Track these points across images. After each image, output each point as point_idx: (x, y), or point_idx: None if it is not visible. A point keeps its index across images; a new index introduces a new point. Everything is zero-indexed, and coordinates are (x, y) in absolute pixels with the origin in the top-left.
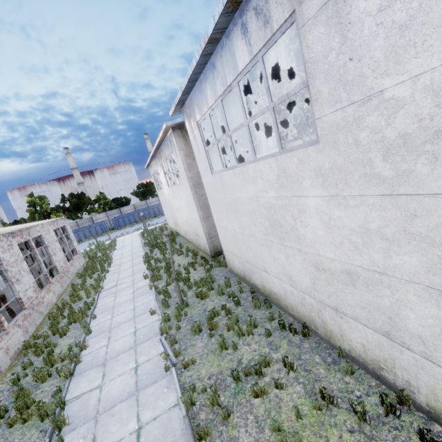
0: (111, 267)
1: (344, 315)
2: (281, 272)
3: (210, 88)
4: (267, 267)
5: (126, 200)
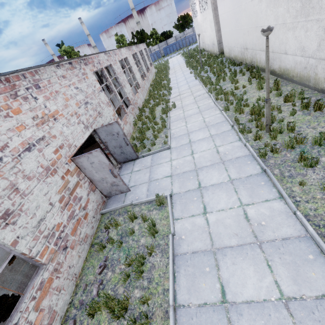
0: (170, 69)
1: (247, 49)
2: (237, 43)
3: None
4: (235, 44)
5: (170, 33)
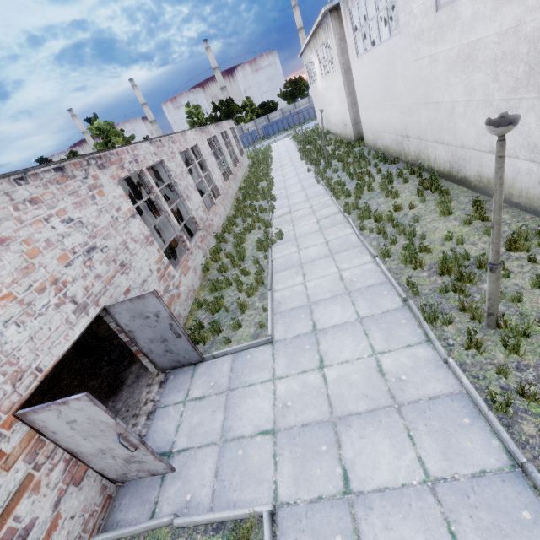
0: (273, 160)
1: (409, 138)
2: (389, 127)
3: None
4: (384, 127)
5: (273, 105)
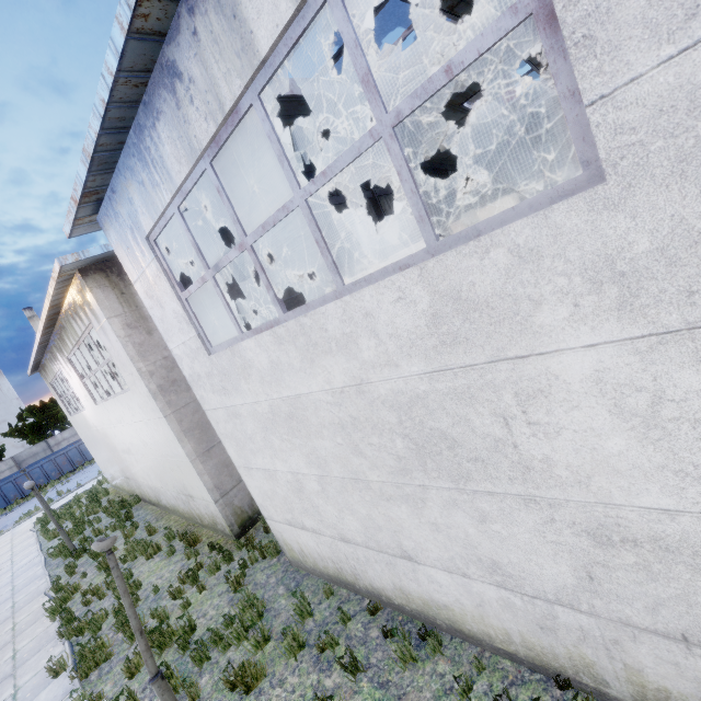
0: None
1: None
2: (462, 557)
3: (173, 135)
4: (412, 548)
5: None
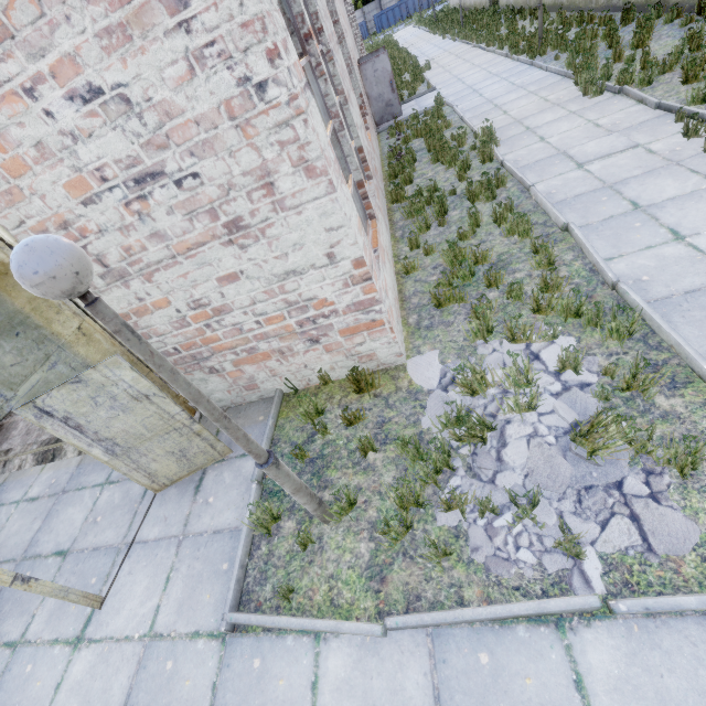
0: (399, 45)
1: None
2: None
3: None
4: None
5: None
